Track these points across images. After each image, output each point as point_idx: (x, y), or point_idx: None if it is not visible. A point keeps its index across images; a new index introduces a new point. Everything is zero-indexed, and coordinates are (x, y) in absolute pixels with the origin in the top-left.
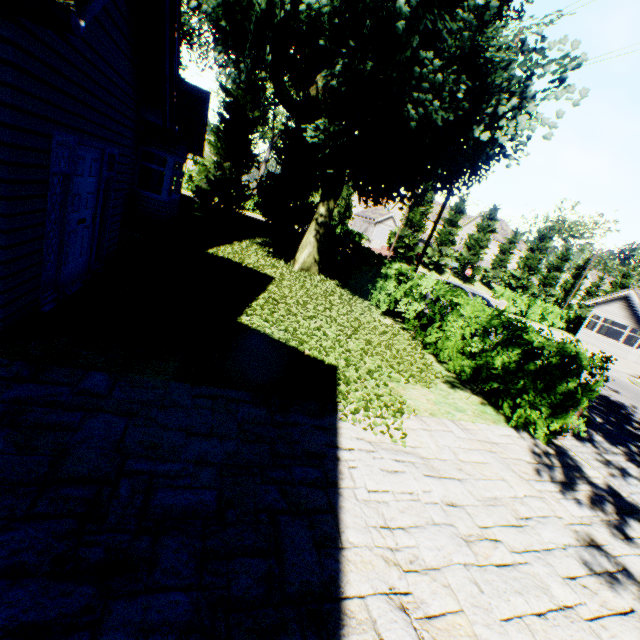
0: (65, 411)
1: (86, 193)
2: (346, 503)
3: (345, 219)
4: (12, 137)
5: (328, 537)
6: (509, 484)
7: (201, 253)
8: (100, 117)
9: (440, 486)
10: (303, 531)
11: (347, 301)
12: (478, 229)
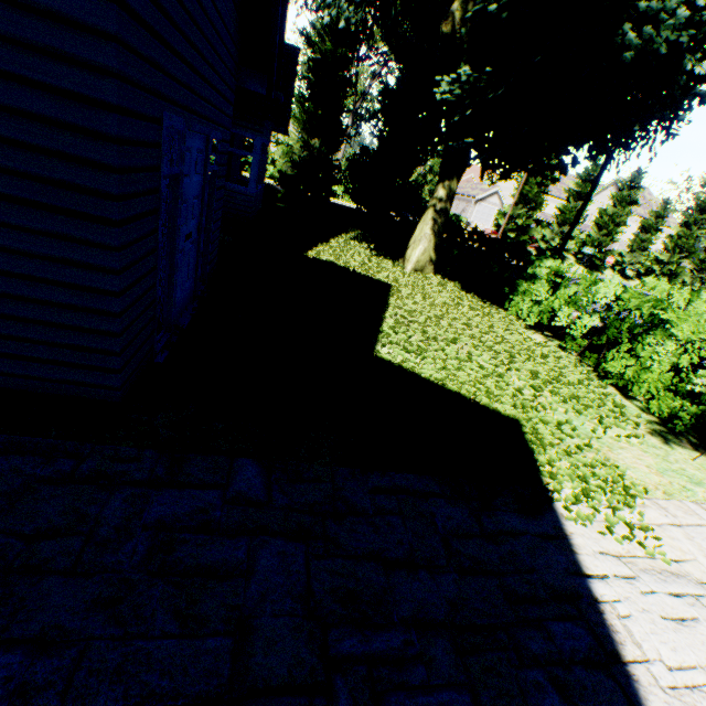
0: (223, 538)
1: (192, 198)
2: (650, 699)
3: None
4: (120, 126)
5: None
6: None
7: (302, 258)
8: (206, 88)
9: None
10: None
11: (481, 312)
12: (614, 201)
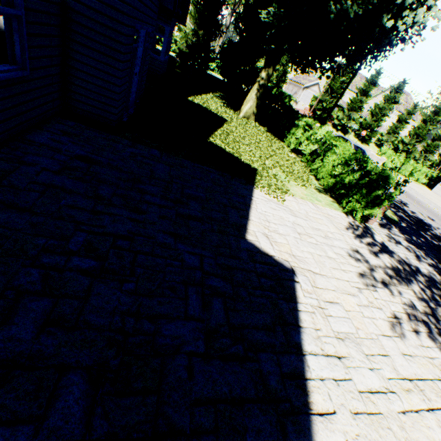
0: (148, 160)
1: (139, 57)
2: (252, 211)
3: (280, 83)
4: (127, 31)
5: (244, 216)
6: (328, 227)
7: (185, 99)
8: (148, 10)
9: (294, 219)
10: (235, 212)
11: (270, 140)
12: (385, 100)
